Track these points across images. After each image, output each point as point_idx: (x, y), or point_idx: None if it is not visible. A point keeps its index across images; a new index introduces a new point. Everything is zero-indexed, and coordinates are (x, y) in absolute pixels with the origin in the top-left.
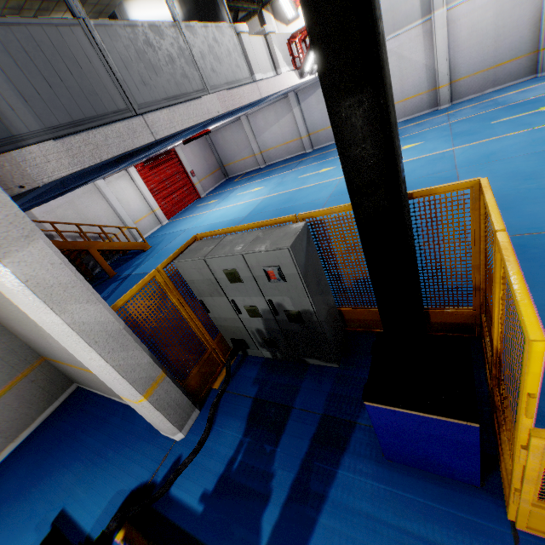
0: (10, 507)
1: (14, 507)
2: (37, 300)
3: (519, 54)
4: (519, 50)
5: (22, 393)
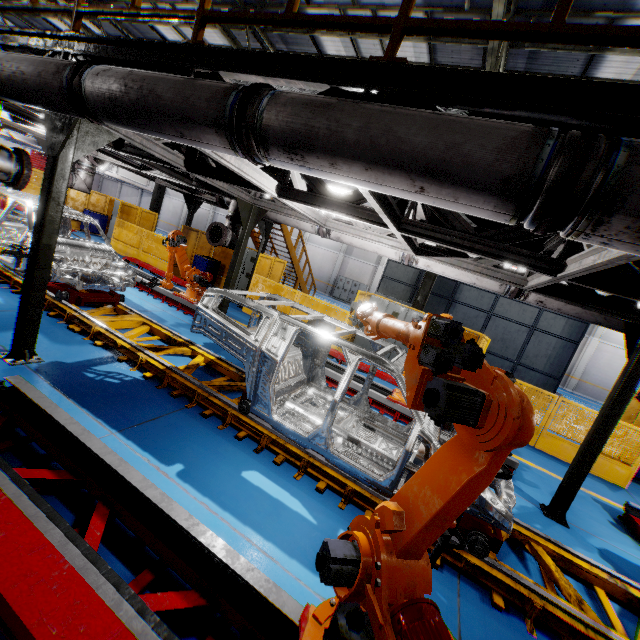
0: None
1: None
2: None
3: None
4: None
5: None
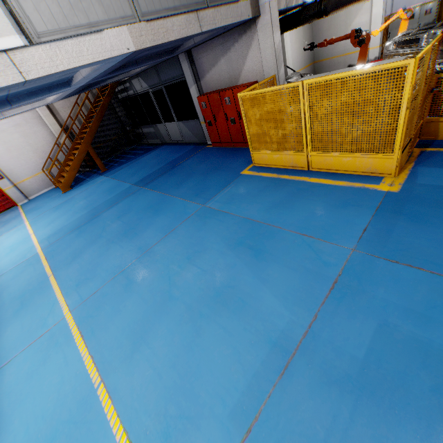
0: None
1: None
2: (382, 5)
3: None
4: None
5: (309, 70)
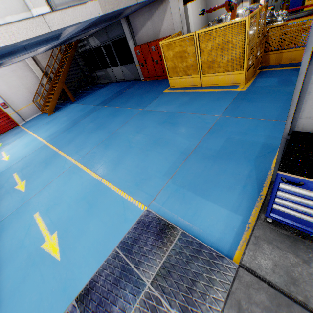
0: None
1: None
2: None
3: None
4: None
5: None
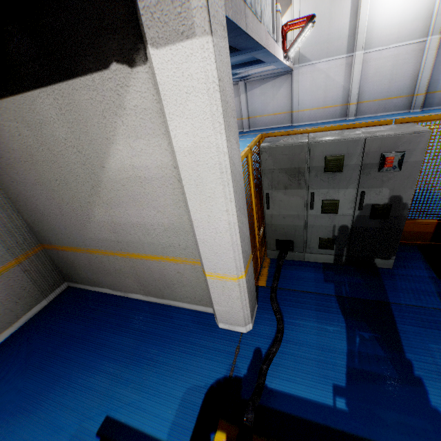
0: (9, 421)
1: (16, 421)
2: (218, 109)
3: (402, 94)
4: (402, 92)
5: (11, 283)
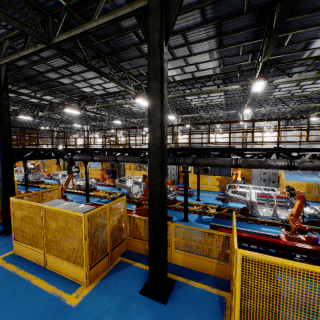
0: None
1: None
2: None
3: None
4: None
5: None
